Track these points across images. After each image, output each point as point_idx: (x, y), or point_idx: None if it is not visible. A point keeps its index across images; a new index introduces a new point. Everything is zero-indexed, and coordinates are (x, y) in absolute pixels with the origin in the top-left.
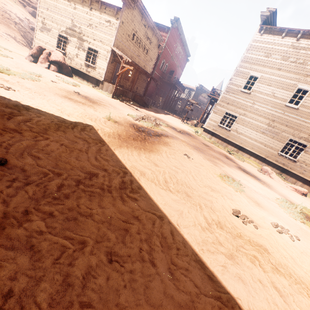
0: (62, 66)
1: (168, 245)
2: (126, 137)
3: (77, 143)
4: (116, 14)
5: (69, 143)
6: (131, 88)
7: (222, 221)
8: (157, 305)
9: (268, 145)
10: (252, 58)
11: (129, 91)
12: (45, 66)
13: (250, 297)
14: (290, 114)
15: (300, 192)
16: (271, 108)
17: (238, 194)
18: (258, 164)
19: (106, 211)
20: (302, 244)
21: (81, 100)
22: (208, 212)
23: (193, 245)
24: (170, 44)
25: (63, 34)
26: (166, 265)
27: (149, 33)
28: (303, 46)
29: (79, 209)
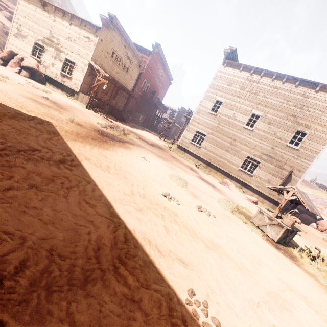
0: (35, 73)
1: (86, 194)
2: (85, 136)
3: (30, 130)
4: (95, 32)
5: (22, 128)
6: (109, 102)
7: (147, 195)
8: (58, 210)
9: (231, 161)
10: (218, 86)
11: (106, 104)
12: (15, 70)
13: (139, 226)
14: (247, 135)
15: (251, 200)
16: (232, 129)
17: (179, 187)
18: (223, 179)
19: (39, 168)
20: (217, 220)
21: (47, 104)
22: (137, 188)
23: (109, 198)
24: (151, 66)
25: (40, 43)
26: (78, 200)
27: (129, 54)
28: (255, 80)
29: (15, 162)
